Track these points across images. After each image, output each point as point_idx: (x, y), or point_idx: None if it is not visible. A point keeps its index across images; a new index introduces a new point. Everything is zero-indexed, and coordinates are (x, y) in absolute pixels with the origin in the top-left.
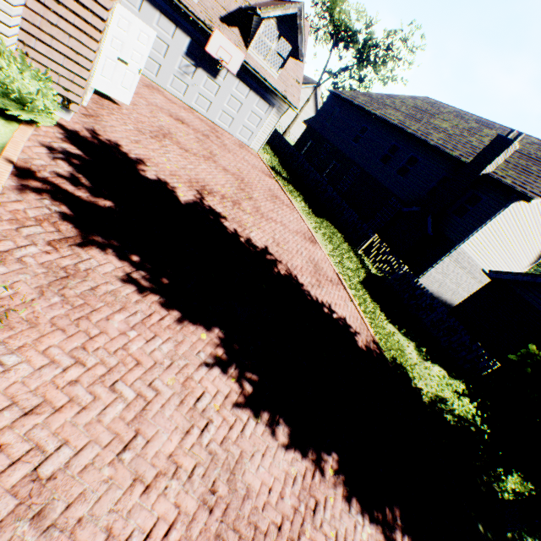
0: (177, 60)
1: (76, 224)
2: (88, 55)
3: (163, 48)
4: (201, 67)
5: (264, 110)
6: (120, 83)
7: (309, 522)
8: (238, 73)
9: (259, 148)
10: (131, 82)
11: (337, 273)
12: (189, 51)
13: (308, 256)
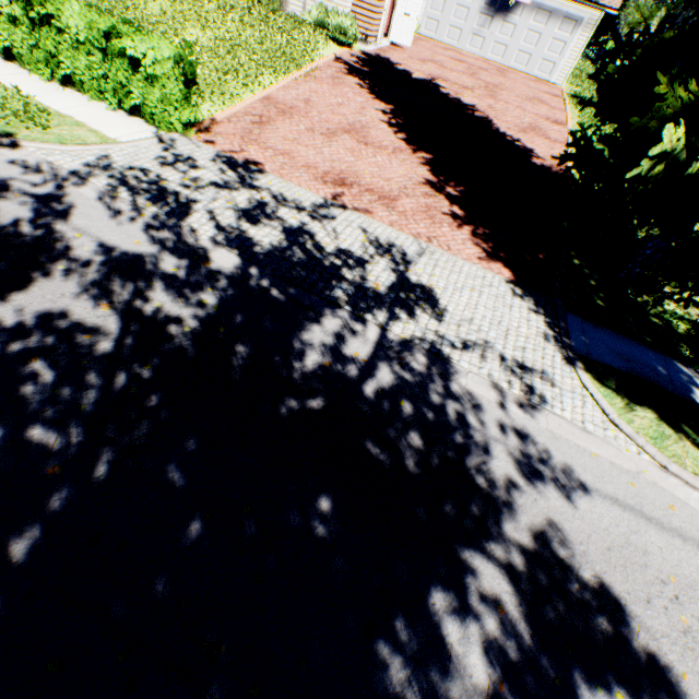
0: (475, 19)
1: (348, 72)
2: (375, 5)
3: (464, 14)
4: (497, 15)
5: (568, 31)
6: (405, 32)
7: (390, 152)
8: (535, 3)
9: (562, 81)
10: (411, 29)
11: (567, 139)
12: (486, 5)
13: (531, 123)
